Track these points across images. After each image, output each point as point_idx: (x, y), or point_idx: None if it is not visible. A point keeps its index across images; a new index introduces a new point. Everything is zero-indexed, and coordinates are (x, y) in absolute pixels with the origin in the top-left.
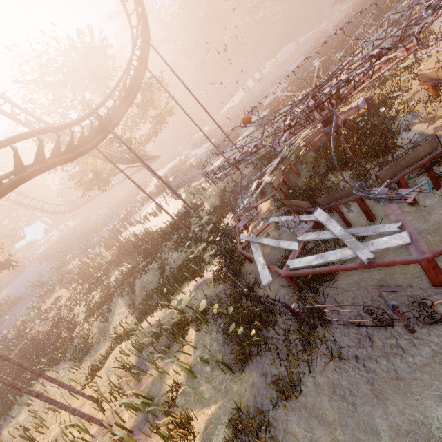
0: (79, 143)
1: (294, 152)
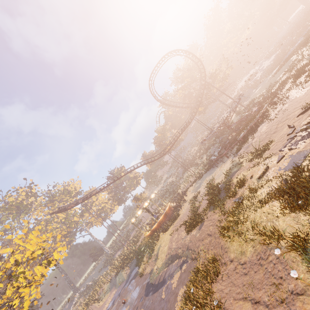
0: (188, 122)
1: (238, 122)
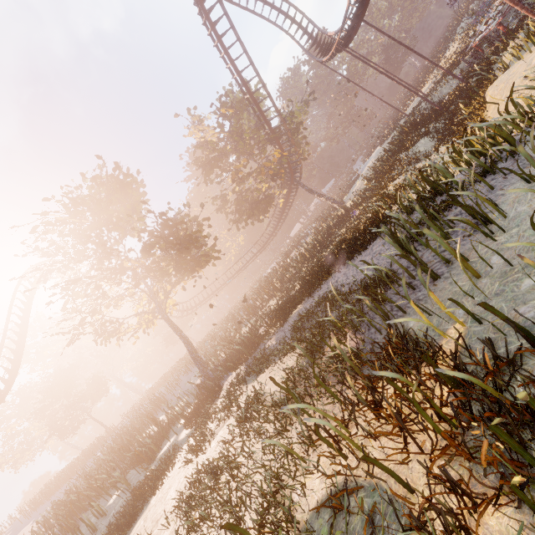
0: (356, 15)
1: None
